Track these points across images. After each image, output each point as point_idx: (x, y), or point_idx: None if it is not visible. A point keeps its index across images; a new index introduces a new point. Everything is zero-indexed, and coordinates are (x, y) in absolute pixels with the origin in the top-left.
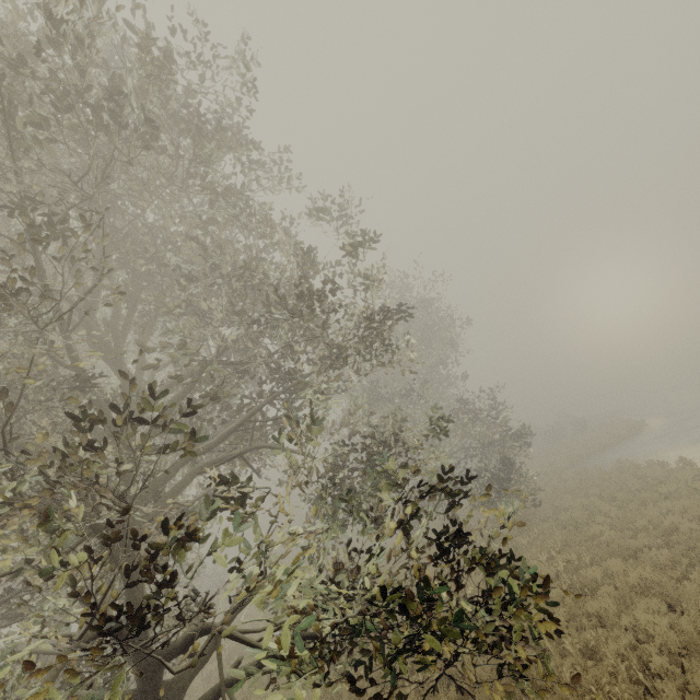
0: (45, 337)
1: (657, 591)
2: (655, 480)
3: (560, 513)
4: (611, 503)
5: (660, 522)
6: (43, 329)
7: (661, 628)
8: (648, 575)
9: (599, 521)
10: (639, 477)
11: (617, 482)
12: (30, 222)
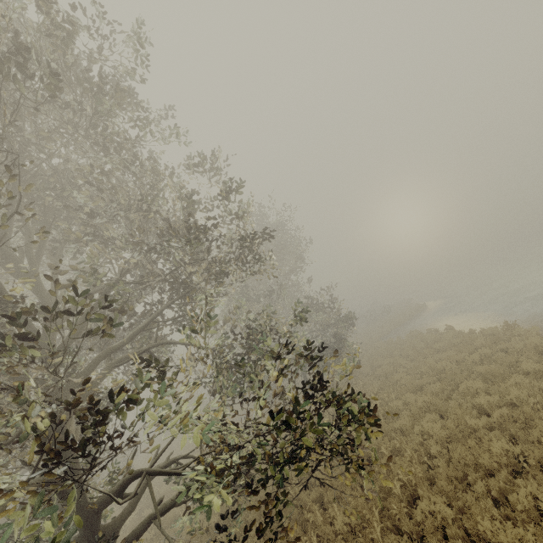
0: None
1: (434, 408)
2: (432, 341)
3: (376, 369)
4: (407, 359)
5: (435, 366)
6: None
7: (436, 429)
8: (428, 400)
9: (400, 371)
10: (423, 340)
11: (410, 345)
12: None
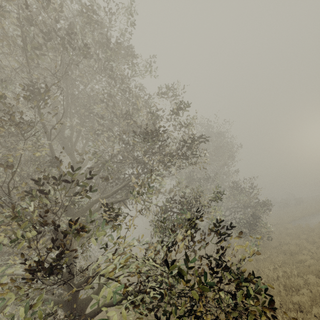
0: (28, 142)
1: None
2: None
3: (283, 245)
4: (313, 244)
5: None
6: (28, 138)
7: None
8: None
9: (305, 253)
10: None
11: (317, 234)
12: (31, 90)
